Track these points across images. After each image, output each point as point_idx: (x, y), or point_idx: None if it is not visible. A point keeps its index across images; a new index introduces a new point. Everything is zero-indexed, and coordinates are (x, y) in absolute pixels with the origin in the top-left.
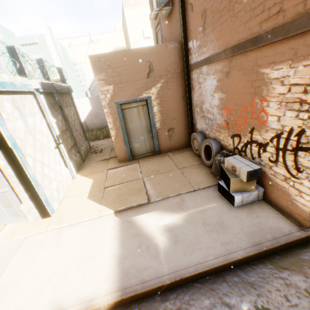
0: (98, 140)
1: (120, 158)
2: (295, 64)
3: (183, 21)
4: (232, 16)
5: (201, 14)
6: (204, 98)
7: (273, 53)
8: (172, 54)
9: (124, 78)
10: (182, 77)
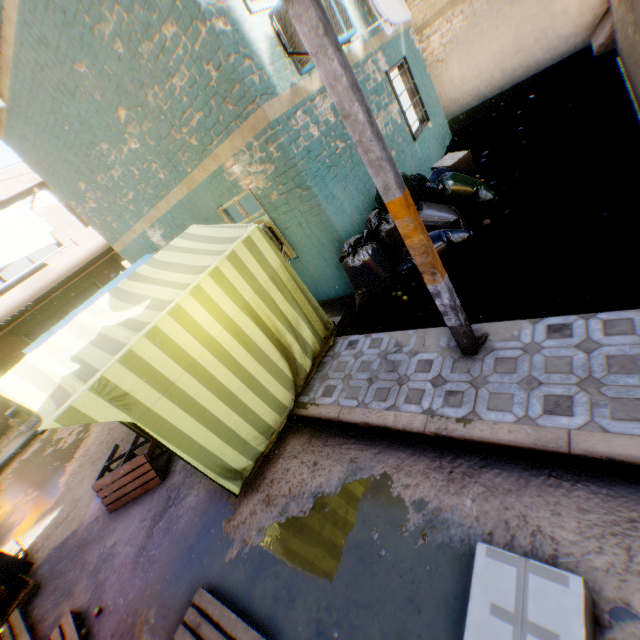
0: None
1: None
2: None
3: None
4: None
5: None
6: None
7: None
8: None
9: None
10: None
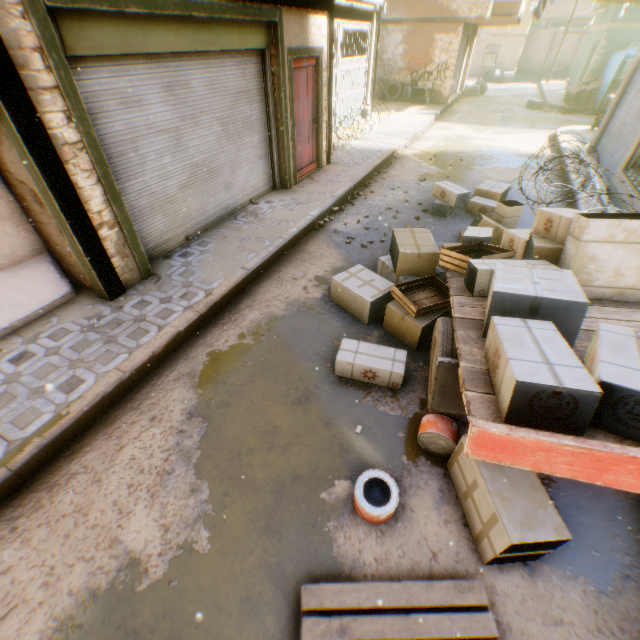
0: None
1: None
2: (447, 36)
3: None
4: (420, 4)
5: None
6: (386, 50)
7: (439, 29)
8: None
9: None
10: None
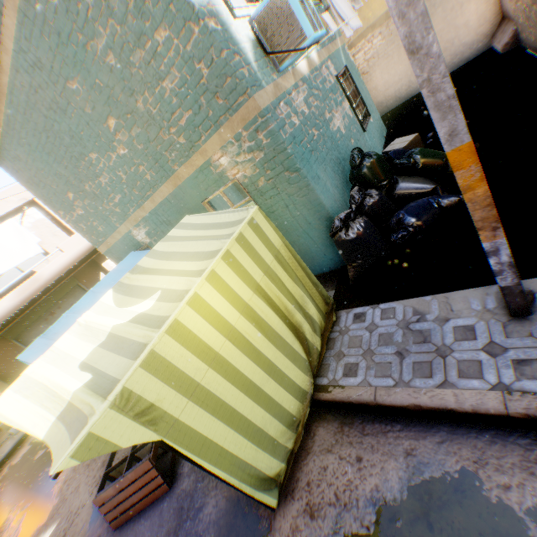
0: None
1: None
2: None
3: None
4: None
5: None
6: None
7: None
8: None
9: None
10: None
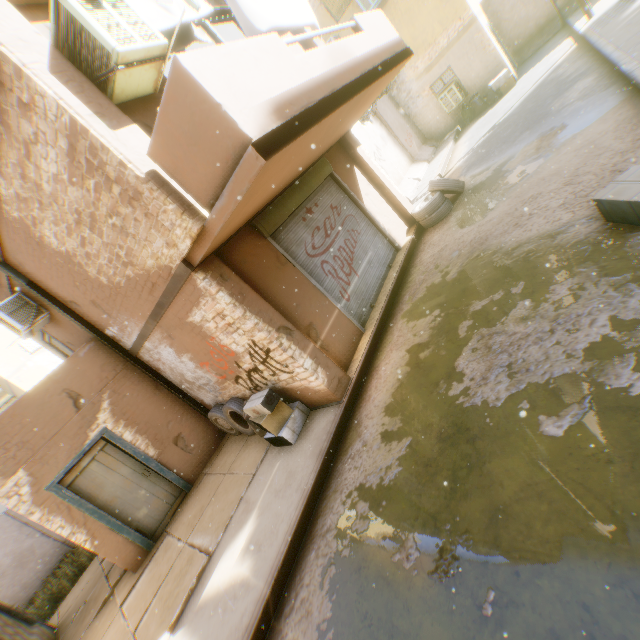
0: (63, 599)
1: (131, 561)
2: (199, 307)
3: (78, 318)
4: (125, 297)
5: (93, 304)
6: (178, 369)
7: (180, 307)
8: (94, 357)
9: (37, 442)
10: (133, 369)
